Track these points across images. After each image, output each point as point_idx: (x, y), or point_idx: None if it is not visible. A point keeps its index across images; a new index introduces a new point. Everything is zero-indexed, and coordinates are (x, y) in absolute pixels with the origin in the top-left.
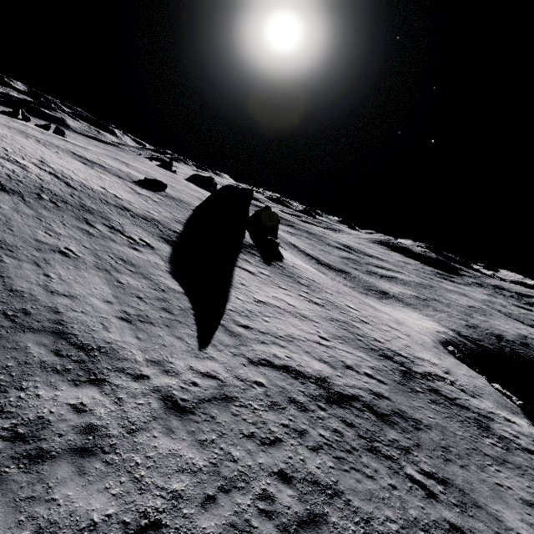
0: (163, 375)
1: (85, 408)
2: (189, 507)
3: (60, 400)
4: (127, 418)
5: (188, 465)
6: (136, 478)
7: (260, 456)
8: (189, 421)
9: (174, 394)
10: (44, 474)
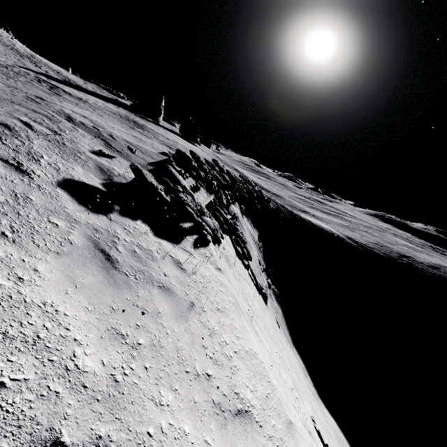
0: None
1: None
2: None
3: None
4: None
5: None
6: None
7: None
8: None
9: None
10: None
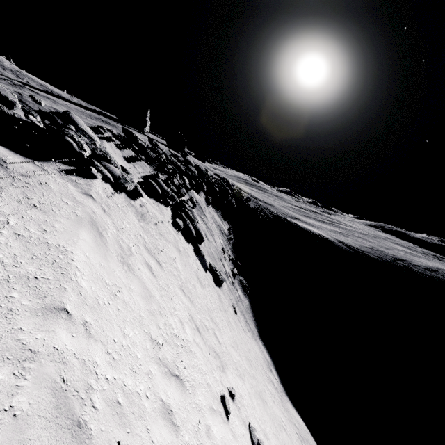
0: None
1: None
2: None
3: None
4: None
5: None
6: None
7: None
8: None
9: None
10: None
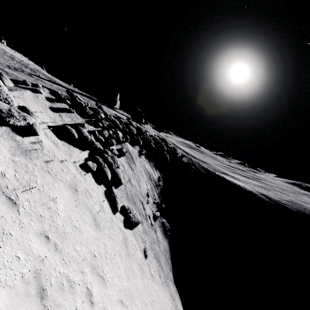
0: None
1: None
2: None
3: None
4: None
5: None
6: None
7: None
8: None
9: None
10: None
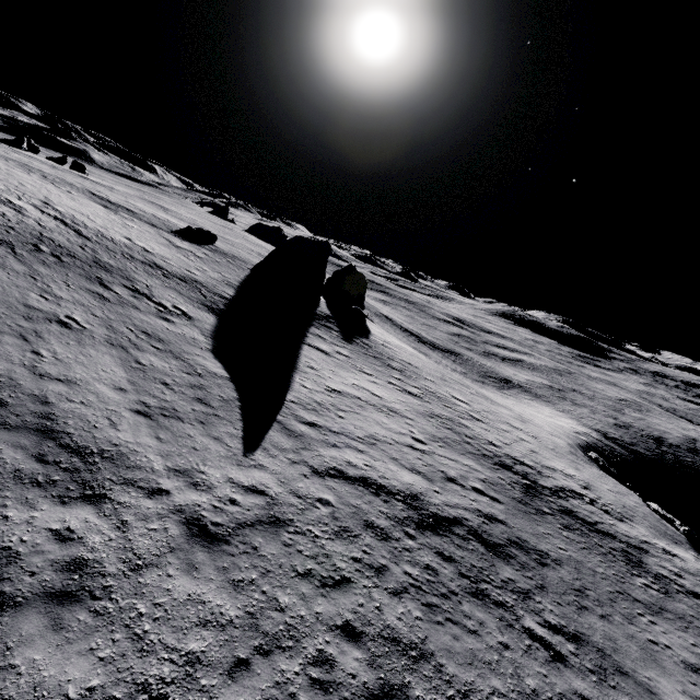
0: (190, 490)
1: (73, 535)
2: (210, 676)
3: (37, 525)
4: (132, 549)
5: (215, 615)
6: (136, 635)
7: (319, 603)
8: (221, 554)
9: (203, 515)
10: (2, 629)
